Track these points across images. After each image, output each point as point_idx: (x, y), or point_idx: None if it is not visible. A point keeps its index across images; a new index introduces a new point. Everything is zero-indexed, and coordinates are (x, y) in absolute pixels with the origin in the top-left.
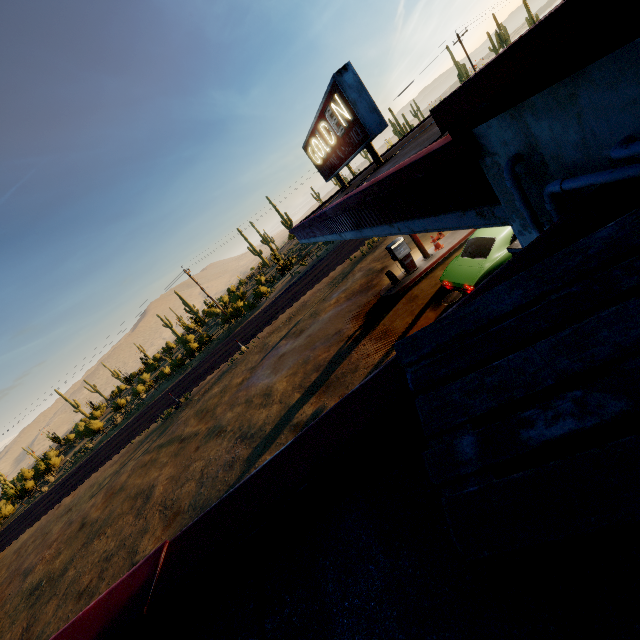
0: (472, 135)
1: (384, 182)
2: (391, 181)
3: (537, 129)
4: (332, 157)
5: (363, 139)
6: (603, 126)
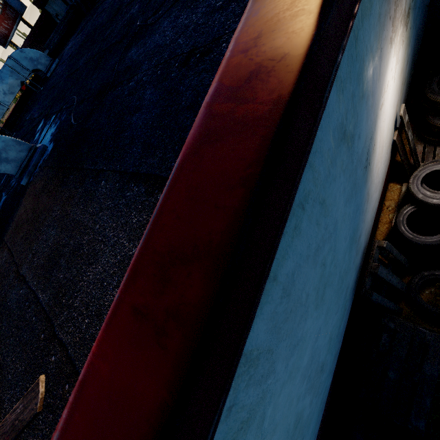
0: (46, 10)
1: (34, 28)
2: (36, 27)
3: (55, 8)
4: (1, 29)
5: (16, 15)
6: (62, 8)
